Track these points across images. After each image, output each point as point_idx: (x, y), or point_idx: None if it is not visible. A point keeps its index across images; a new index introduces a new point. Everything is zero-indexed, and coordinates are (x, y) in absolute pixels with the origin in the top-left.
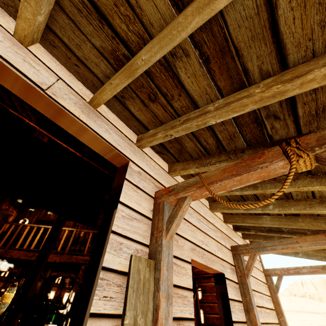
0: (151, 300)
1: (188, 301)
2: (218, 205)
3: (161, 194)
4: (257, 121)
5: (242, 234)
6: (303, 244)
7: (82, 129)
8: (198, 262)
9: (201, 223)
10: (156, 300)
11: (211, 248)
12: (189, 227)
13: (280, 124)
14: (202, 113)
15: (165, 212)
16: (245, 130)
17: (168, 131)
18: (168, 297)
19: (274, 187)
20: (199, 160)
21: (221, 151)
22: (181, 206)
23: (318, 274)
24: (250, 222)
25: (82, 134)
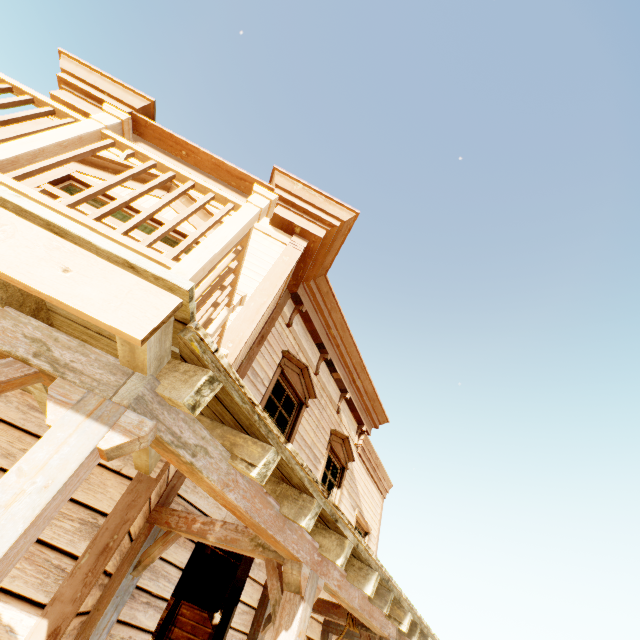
0: None
1: None
2: None
3: None
4: None
5: None
6: None
7: None
8: None
9: None
10: None
11: None
12: None
13: None
14: None
15: (268, 608)
16: None
17: None
18: None
19: None
20: None
21: None
22: None
23: None
24: None
25: None
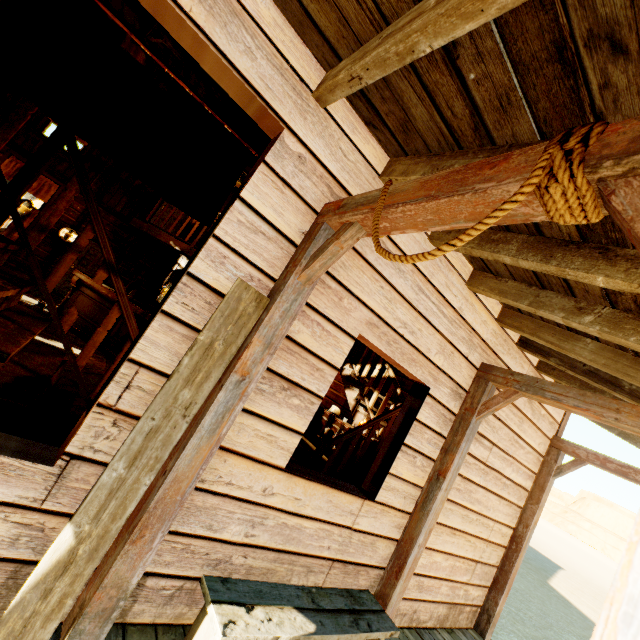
0: (243, 337)
1: (322, 376)
2: (487, 279)
3: (328, 209)
4: (564, 58)
5: (541, 361)
6: (626, 419)
7: (198, 42)
8: (375, 345)
9: (422, 296)
10: (249, 339)
11: (420, 342)
12: (384, 291)
13: (628, 73)
14: (414, 16)
15: (317, 241)
16: (535, 86)
17: (352, 66)
18: (270, 346)
19: (587, 269)
20: (437, 159)
21: (484, 143)
22: (338, 237)
23: None
24: (546, 339)
25: (202, 55)
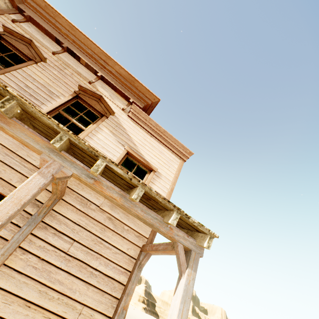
0: None
1: None
2: None
3: None
4: None
5: None
6: None
7: None
8: None
9: (8, 157)
10: None
11: (4, 175)
12: None
13: None
14: None
15: None
16: None
17: None
18: None
19: None
20: None
21: None
22: None
23: (170, 253)
24: None
25: None
